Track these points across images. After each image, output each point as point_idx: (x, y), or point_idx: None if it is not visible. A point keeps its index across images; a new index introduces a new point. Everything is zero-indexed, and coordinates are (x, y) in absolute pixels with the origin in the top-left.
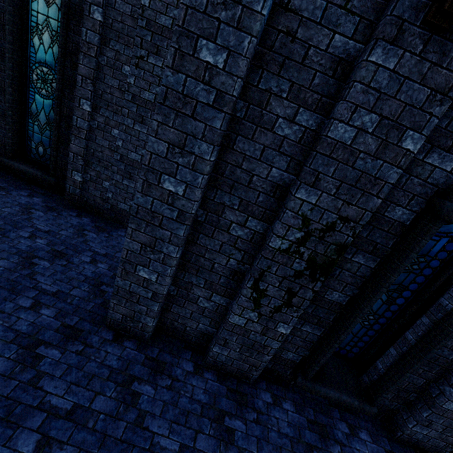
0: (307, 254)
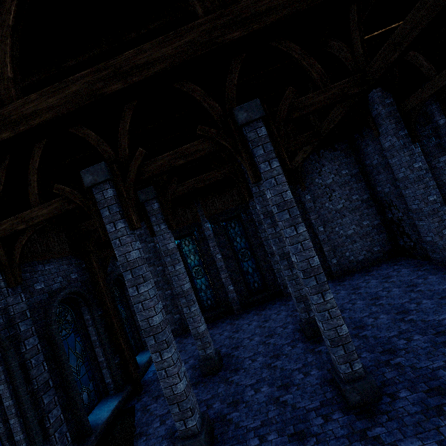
0: None
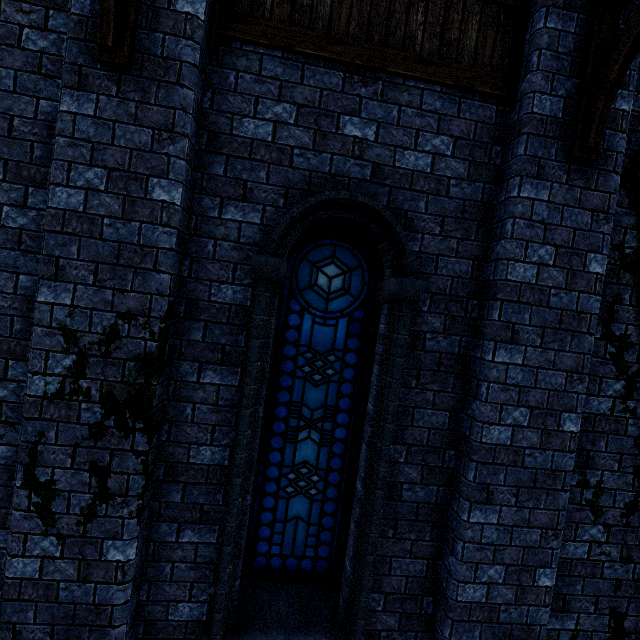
0: (96, 389)
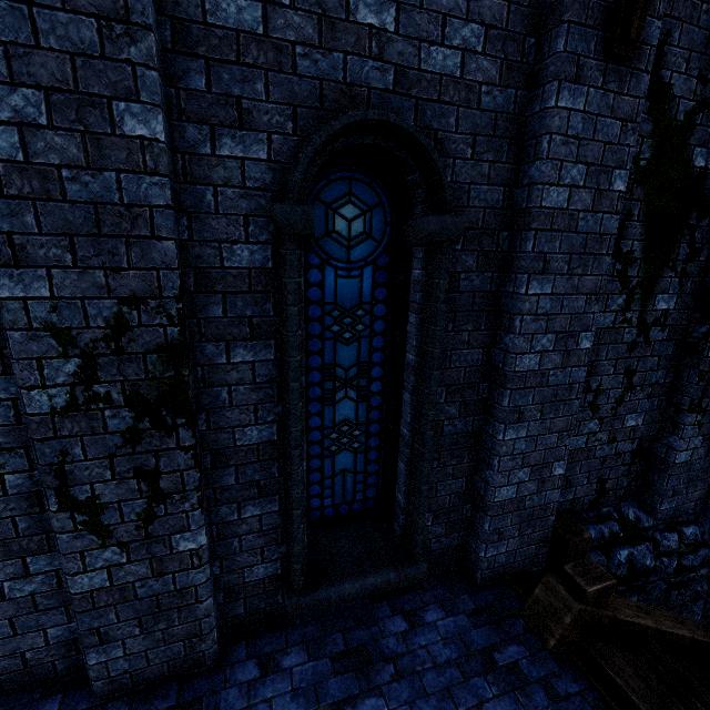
0: (118, 393)
